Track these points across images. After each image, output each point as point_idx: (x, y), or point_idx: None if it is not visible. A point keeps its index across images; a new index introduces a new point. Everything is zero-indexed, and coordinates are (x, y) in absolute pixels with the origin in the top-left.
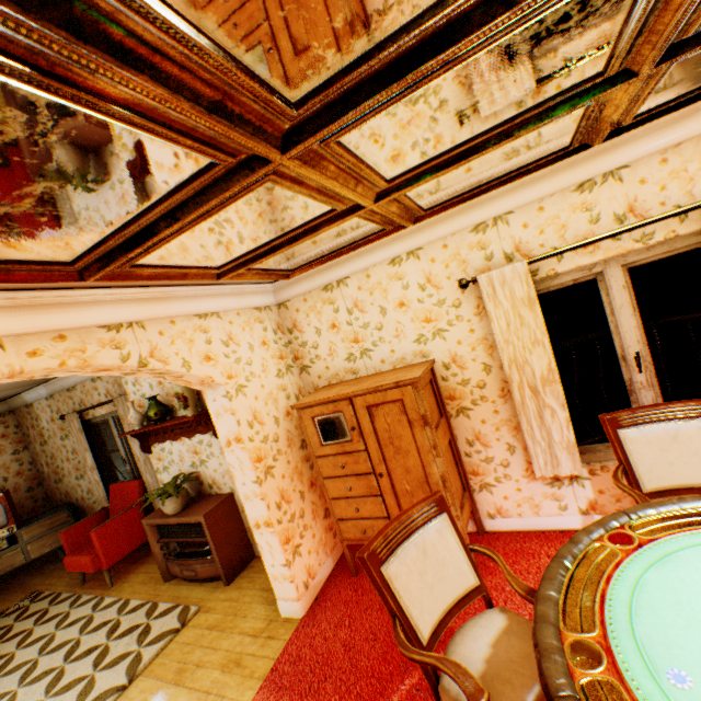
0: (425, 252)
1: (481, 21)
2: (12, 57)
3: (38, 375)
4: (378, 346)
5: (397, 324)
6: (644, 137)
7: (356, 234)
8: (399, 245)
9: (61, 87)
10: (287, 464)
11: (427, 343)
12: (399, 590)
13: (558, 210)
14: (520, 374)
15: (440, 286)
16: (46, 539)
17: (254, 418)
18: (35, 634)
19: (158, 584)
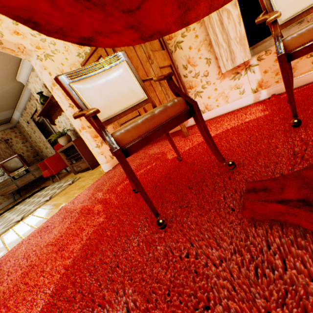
0: None
1: None
2: None
3: None
4: None
5: None
6: None
7: None
8: None
9: None
10: None
11: None
12: (82, 96)
13: None
14: None
15: None
16: (40, 170)
17: None
18: (34, 196)
19: (73, 176)
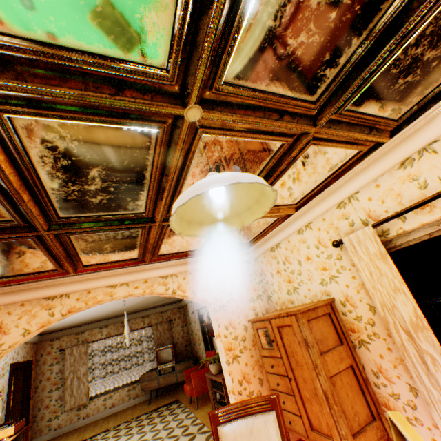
0: (313, 224)
1: (165, 181)
2: (77, 232)
3: (140, 295)
4: (301, 285)
5: (307, 271)
6: (438, 118)
7: (263, 223)
8: (298, 222)
9: (88, 232)
10: (250, 357)
11: (327, 285)
12: None
13: (390, 184)
14: (392, 316)
15: (326, 245)
16: (184, 372)
17: (229, 324)
18: (166, 418)
19: None
